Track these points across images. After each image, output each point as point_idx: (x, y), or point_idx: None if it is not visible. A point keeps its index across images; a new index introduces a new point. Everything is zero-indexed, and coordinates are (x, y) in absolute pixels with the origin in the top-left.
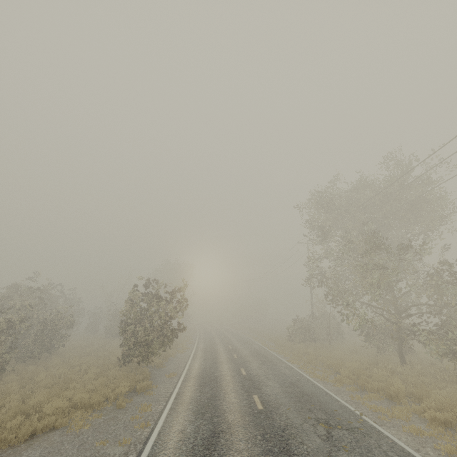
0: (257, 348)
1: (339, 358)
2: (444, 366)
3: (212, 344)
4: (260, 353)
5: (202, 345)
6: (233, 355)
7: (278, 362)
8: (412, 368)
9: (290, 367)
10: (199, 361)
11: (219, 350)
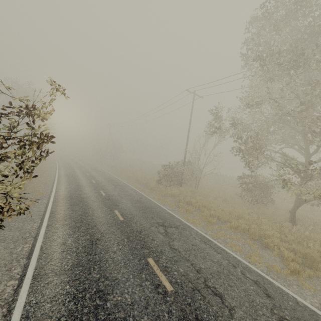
0: (134, 194)
1: (233, 214)
2: (313, 221)
3: (78, 187)
4: (146, 206)
5: (64, 190)
6: (114, 212)
7: (180, 226)
8: (318, 232)
9: (205, 238)
10: (62, 236)
11: (90, 200)
